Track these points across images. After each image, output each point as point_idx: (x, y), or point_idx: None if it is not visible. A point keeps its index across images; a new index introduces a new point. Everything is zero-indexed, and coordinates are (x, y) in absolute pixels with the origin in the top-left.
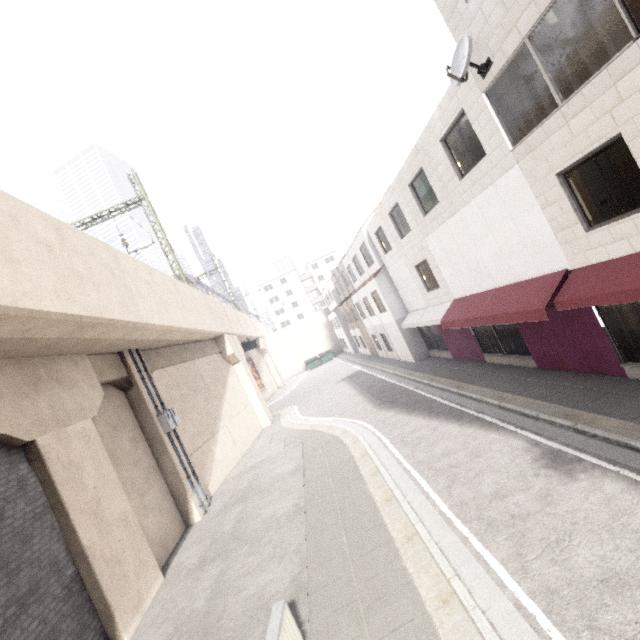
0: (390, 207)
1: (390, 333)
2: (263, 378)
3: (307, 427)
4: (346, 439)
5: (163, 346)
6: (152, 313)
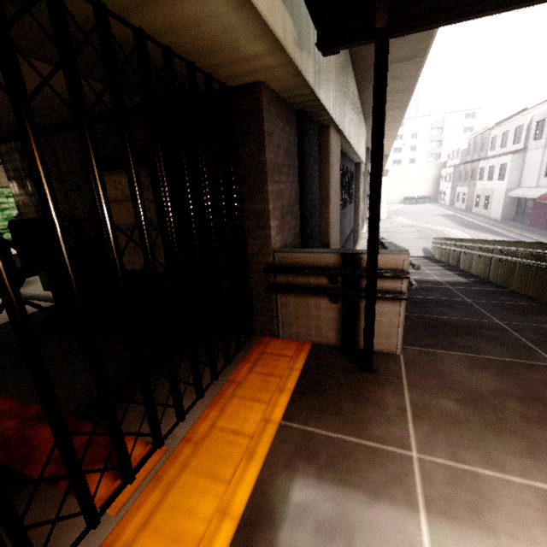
0: None
1: (495, 197)
2: None
3: (415, 224)
4: (444, 231)
5: None
6: None
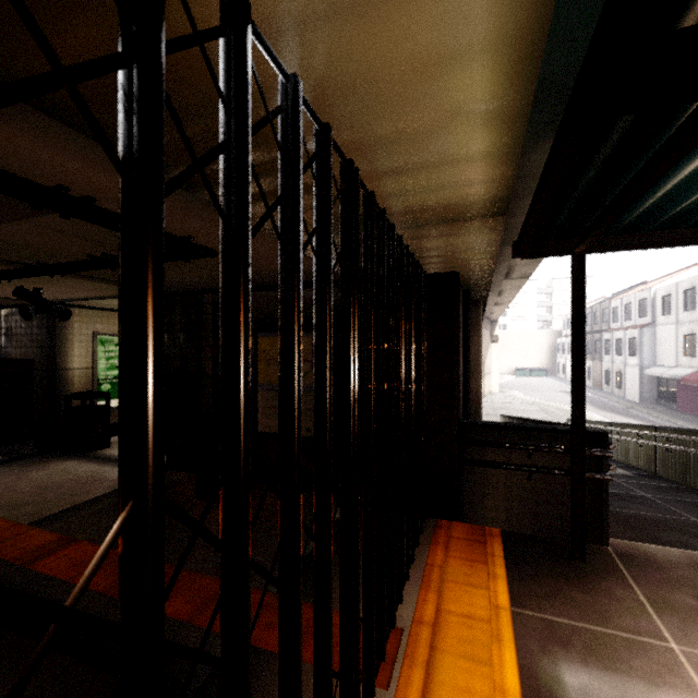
0: (687, 287)
1: (628, 374)
2: None
3: (537, 401)
4: None
5: None
6: None
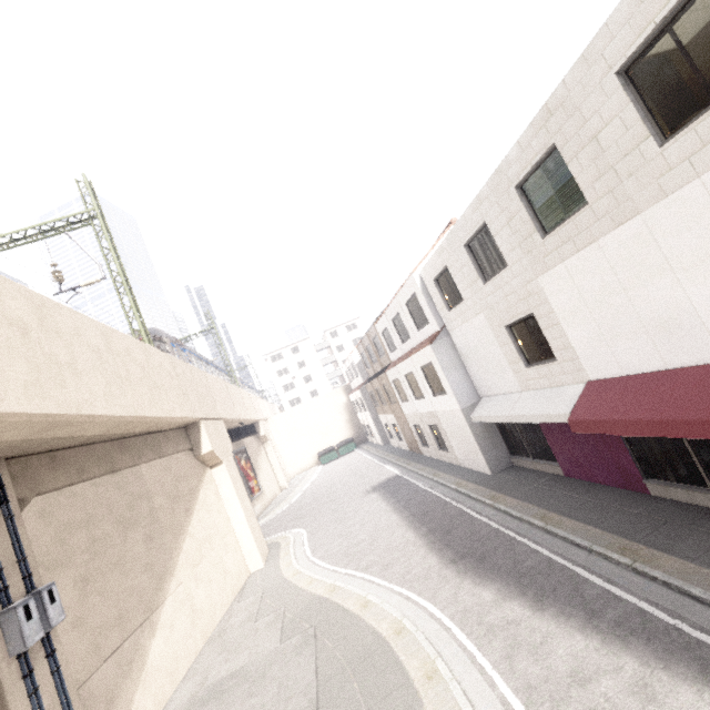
0: (470, 233)
1: (448, 426)
2: (261, 477)
3: (323, 590)
4: (407, 658)
5: (71, 445)
6: (2, 386)
